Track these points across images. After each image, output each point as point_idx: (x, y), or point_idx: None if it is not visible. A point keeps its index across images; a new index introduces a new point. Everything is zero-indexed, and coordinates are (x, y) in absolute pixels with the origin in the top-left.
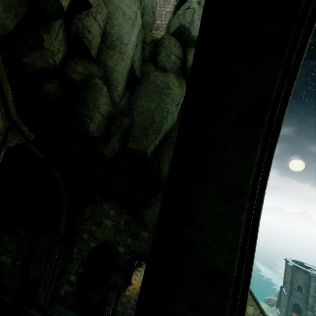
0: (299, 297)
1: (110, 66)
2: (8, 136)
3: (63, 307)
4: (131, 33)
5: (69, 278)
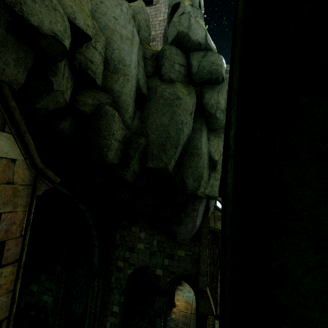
0: None
1: (117, 90)
2: (37, 185)
3: None
4: (131, 53)
5: (112, 310)
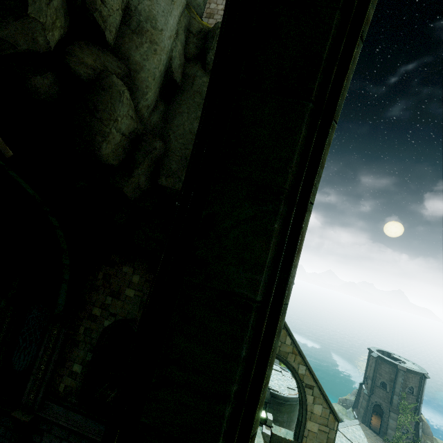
0: (382, 396)
1: (136, 61)
2: None
3: (62, 408)
4: (169, 14)
5: (72, 369)
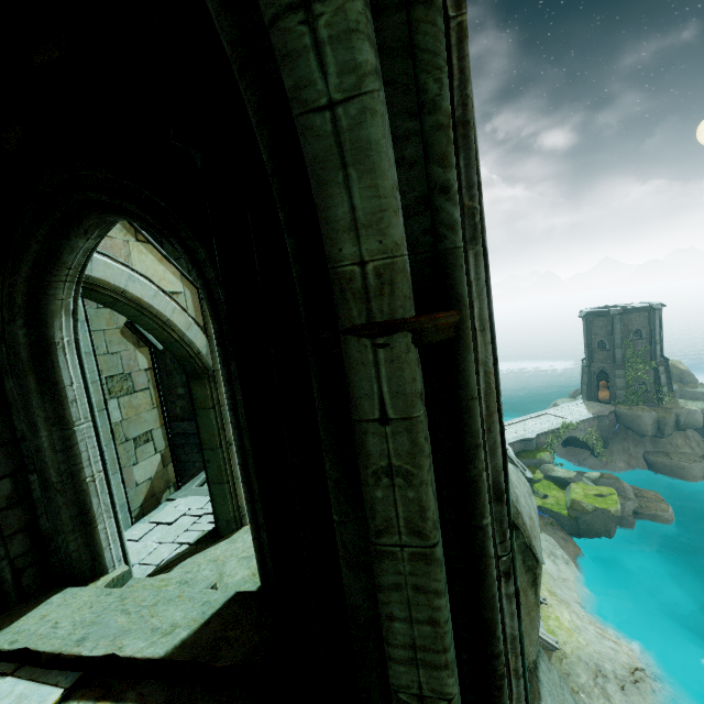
0: (603, 359)
1: None
2: None
3: (186, 423)
4: None
5: (178, 393)
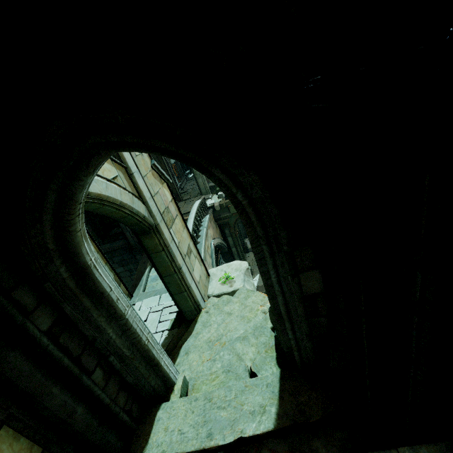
0: None
1: None
2: None
3: None
4: None
5: None
